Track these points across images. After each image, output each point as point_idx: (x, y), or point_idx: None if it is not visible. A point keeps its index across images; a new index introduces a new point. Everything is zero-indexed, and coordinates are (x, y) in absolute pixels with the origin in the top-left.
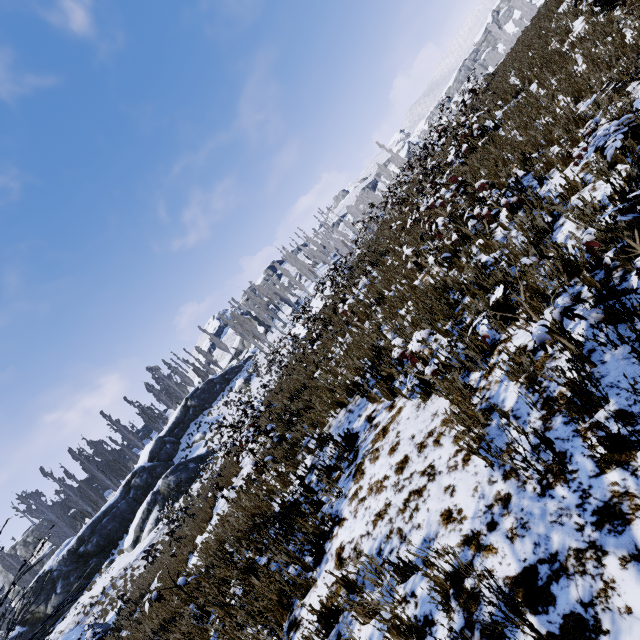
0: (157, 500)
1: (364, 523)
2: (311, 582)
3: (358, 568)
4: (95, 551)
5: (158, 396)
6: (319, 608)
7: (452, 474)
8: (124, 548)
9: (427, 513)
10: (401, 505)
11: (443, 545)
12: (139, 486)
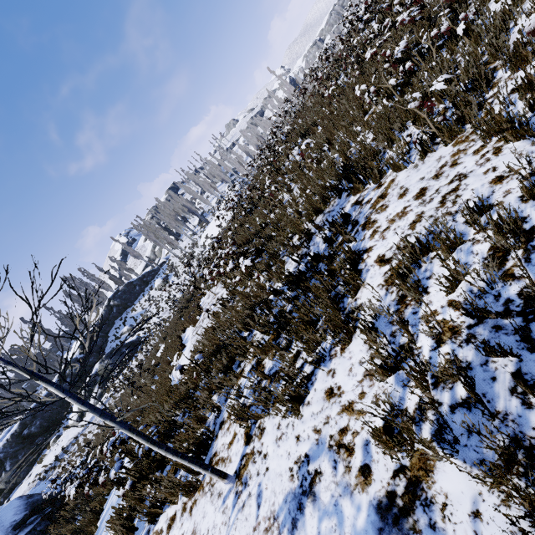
0: (96, 381)
1: (399, 234)
2: (360, 284)
3: (432, 227)
4: (39, 432)
5: (78, 301)
6: (379, 288)
7: (487, 164)
8: (69, 424)
9: (473, 191)
10: (437, 205)
11: (505, 190)
12: (74, 374)
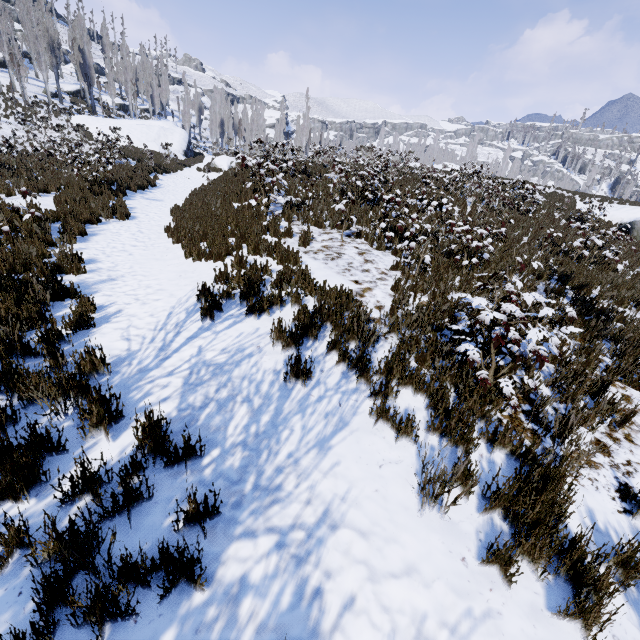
0: None
1: None
2: None
3: None
4: None
5: None
6: None
7: None
8: None
9: None
10: None
11: None
12: None
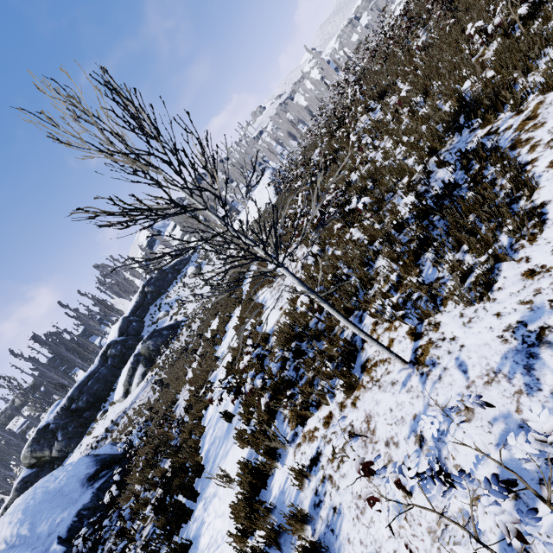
0: (139, 360)
1: None
2: (534, 187)
3: None
4: (86, 407)
5: (111, 288)
6: None
7: None
8: (115, 400)
9: None
10: None
11: None
12: (115, 355)
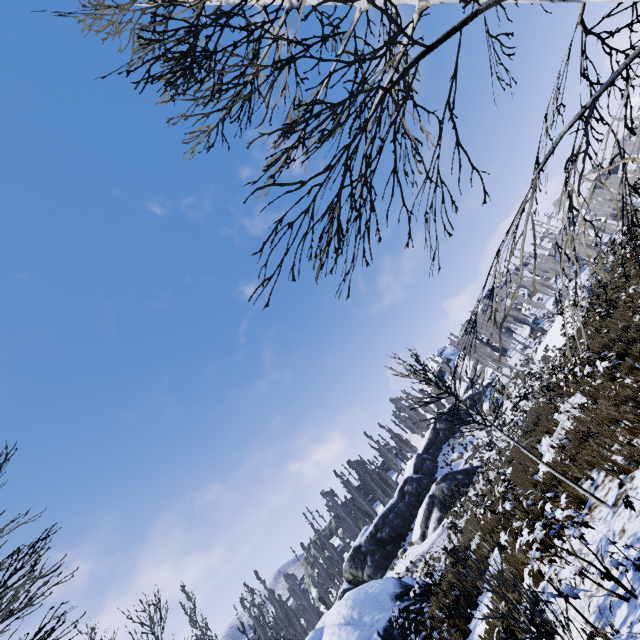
0: (434, 503)
1: None
2: None
3: None
4: (388, 539)
5: (405, 422)
6: None
7: None
8: (413, 541)
9: None
10: None
11: None
12: (411, 493)
